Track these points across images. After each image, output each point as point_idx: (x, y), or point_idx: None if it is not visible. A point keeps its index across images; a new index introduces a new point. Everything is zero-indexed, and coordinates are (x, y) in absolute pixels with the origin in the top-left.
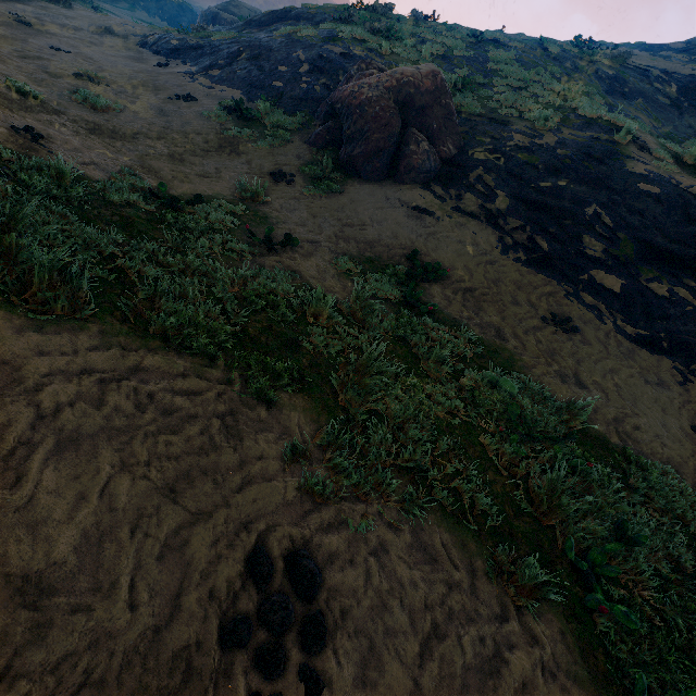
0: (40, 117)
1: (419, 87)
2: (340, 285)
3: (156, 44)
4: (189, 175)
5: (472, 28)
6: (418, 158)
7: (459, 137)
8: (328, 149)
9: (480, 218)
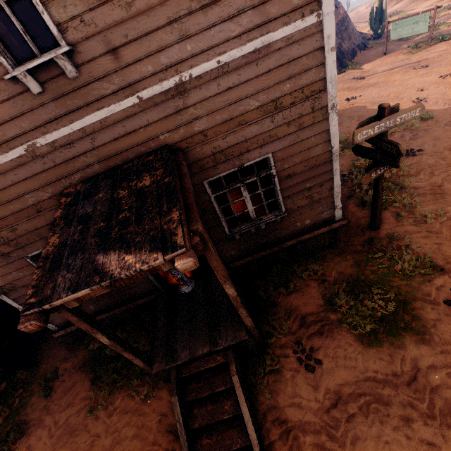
0: None
1: None
2: None
3: (369, 6)
4: None
5: None
6: None
7: None
8: (398, 1)
9: None
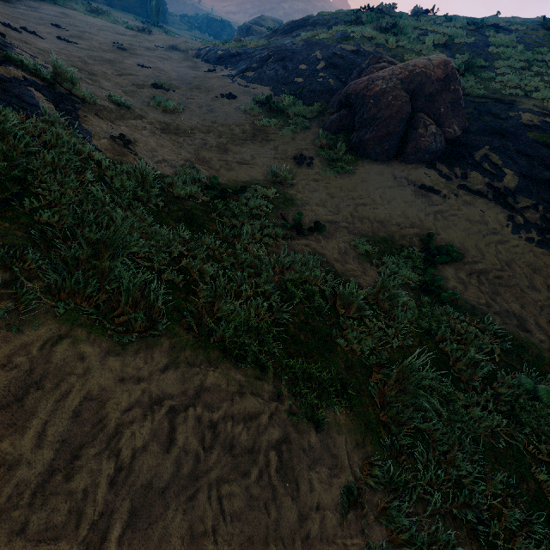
0: (129, 123)
1: (430, 76)
2: (361, 268)
3: (206, 54)
4: (232, 163)
5: (470, 17)
6: (425, 140)
7: (464, 119)
8: (341, 133)
9: (487, 196)
